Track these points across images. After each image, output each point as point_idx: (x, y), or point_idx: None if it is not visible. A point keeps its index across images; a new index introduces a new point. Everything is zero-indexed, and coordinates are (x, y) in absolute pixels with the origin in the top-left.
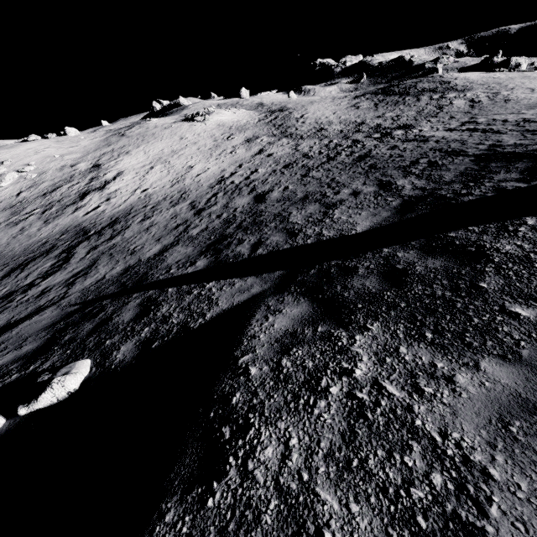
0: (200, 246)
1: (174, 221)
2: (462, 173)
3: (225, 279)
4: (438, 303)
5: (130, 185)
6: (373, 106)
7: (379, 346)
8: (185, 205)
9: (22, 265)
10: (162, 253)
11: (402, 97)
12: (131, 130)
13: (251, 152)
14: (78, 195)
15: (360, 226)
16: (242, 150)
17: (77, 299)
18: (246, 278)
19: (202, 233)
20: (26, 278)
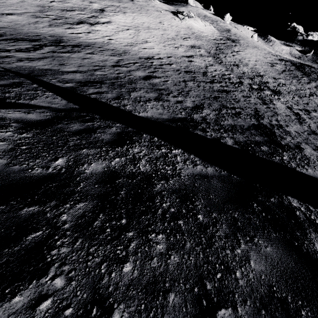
0: (85, 79)
1: (100, 62)
2: (235, 125)
3: (57, 95)
4: (59, 144)
5: (107, 31)
6: (282, 70)
7: (1, 138)
8: (116, 59)
9: (16, 39)
10: (70, 72)
11: (302, 76)
12: (139, 0)
13: (185, 53)
14: (77, 21)
15: (144, 113)
16: (182, 50)
17: (10, 67)
18: (63, 100)
19: (99, 75)
20: (10, 46)
